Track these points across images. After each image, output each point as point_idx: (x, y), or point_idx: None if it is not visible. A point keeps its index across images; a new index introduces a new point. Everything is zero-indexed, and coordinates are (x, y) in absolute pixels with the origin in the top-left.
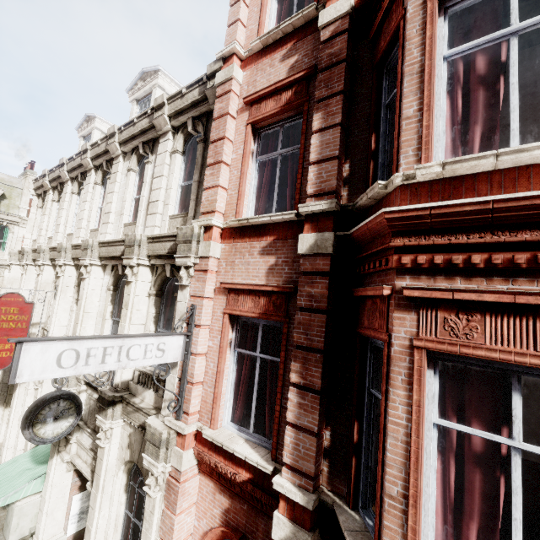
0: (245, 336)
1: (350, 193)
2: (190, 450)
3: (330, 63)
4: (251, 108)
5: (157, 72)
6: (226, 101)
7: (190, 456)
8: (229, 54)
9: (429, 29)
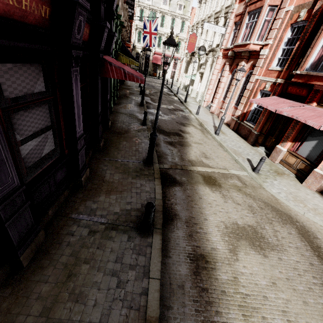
0: (237, 28)
1: None
2: (221, 52)
3: None
4: None
5: None
6: None
7: (221, 54)
8: None
9: None
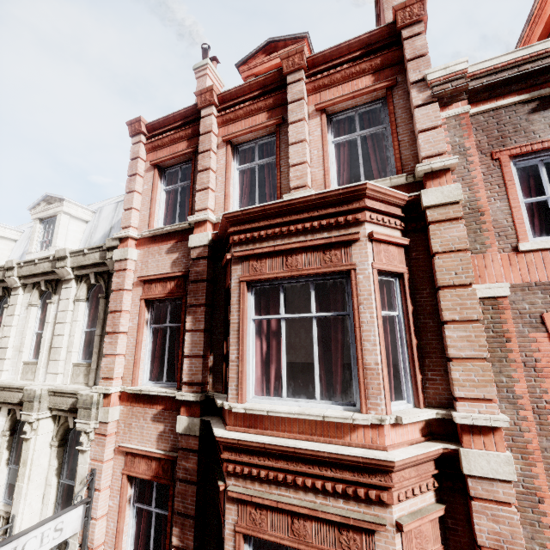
0: (144, 488)
1: (214, 380)
2: None
3: (197, 279)
4: (144, 286)
5: (62, 200)
6: (122, 278)
7: None
8: (124, 236)
9: (242, 303)
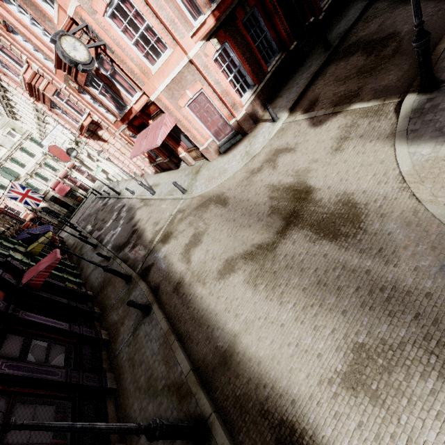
0: None
1: None
2: (83, 138)
3: None
4: None
5: None
6: None
7: (84, 139)
8: None
9: None
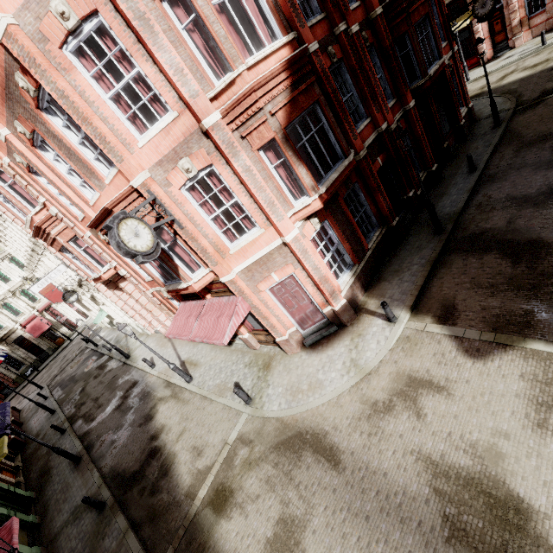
0: None
1: None
2: (92, 282)
3: None
4: None
5: None
6: None
7: (94, 283)
8: None
9: None
